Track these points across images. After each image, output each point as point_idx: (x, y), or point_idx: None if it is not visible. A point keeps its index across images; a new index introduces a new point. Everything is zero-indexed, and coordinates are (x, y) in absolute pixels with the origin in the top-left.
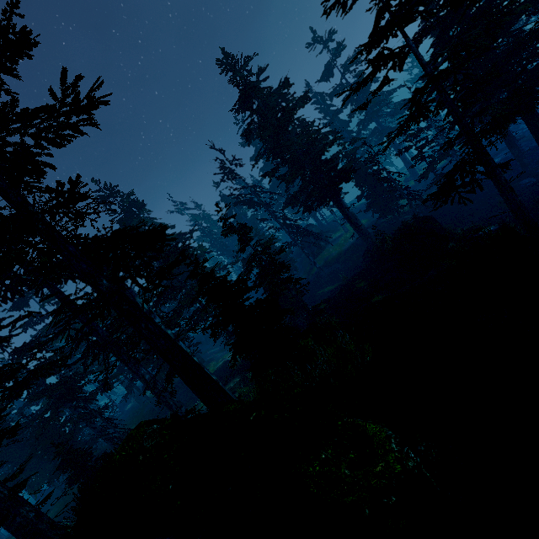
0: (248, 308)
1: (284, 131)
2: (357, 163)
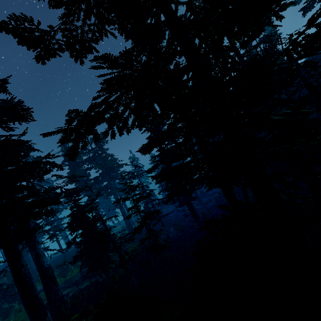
0: None
1: None
2: (77, 204)
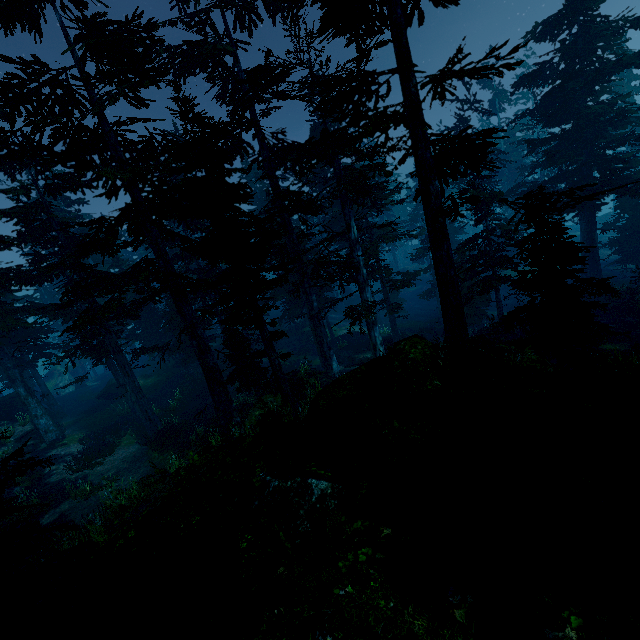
0: (582, 280)
1: (589, 92)
2: None
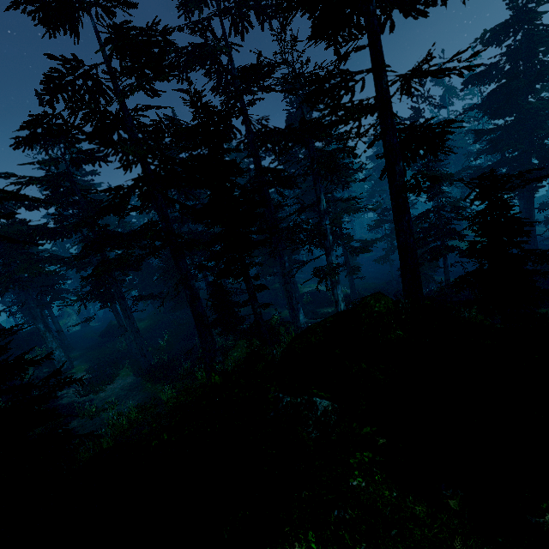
0: (526, 251)
1: (531, 90)
2: None
